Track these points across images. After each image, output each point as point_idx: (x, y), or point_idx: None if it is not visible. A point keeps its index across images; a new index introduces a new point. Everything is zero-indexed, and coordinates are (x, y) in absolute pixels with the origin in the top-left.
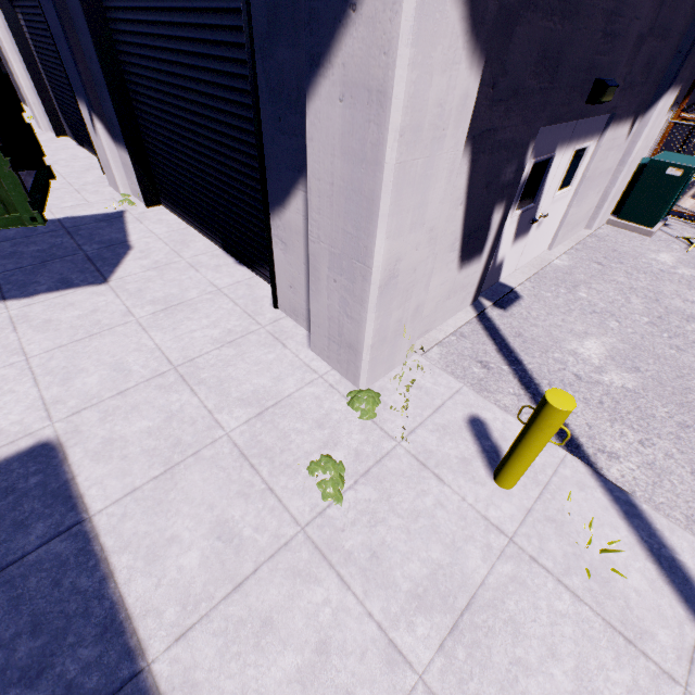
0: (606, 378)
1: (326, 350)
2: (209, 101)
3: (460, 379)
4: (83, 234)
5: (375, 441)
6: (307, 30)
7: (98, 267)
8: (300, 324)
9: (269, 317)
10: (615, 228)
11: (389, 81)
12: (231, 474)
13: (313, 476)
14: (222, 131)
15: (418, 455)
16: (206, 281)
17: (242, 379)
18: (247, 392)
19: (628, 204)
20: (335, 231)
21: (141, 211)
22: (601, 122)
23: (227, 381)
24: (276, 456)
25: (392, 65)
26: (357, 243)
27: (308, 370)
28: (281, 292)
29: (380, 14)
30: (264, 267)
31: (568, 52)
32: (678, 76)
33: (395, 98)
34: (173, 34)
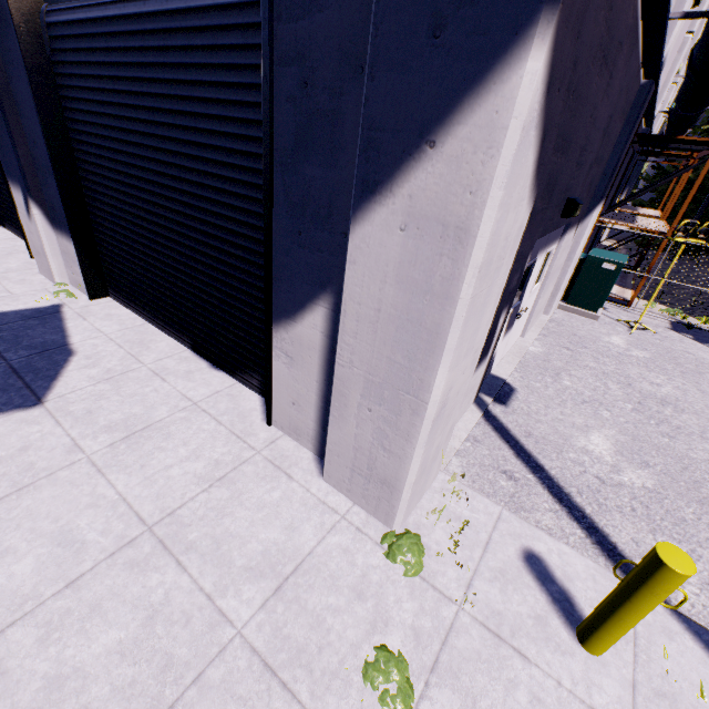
0: (625, 478)
1: (346, 482)
2: (193, 200)
3: (492, 497)
4: (4, 336)
5: (431, 608)
6: (362, 157)
7: (27, 382)
8: (302, 444)
9: (264, 438)
10: (566, 312)
11: (474, 220)
12: (257, 707)
13: (374, 689)
14: (207, 232)
15: (487, 621)
16: (177, 394)
17: (245, 535)
18: (254, 555)
19: (574, 292)
20: (376, 358)
21: (84, 304)
22: (561, 229)
23: (225, 541)
24: (314, 660)
25: (480, 205)
26: (409, 374)
27: (326, 510)
28: (279, 408)
29: (468, 155)
30: (249, 374)
31: (559, 179)
32: (605, 192)
33: (480, 236)
34: (152, 131)
